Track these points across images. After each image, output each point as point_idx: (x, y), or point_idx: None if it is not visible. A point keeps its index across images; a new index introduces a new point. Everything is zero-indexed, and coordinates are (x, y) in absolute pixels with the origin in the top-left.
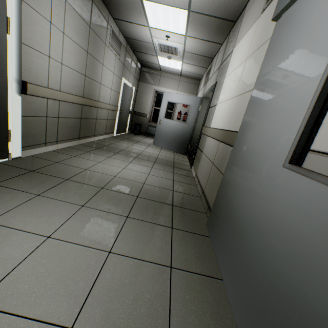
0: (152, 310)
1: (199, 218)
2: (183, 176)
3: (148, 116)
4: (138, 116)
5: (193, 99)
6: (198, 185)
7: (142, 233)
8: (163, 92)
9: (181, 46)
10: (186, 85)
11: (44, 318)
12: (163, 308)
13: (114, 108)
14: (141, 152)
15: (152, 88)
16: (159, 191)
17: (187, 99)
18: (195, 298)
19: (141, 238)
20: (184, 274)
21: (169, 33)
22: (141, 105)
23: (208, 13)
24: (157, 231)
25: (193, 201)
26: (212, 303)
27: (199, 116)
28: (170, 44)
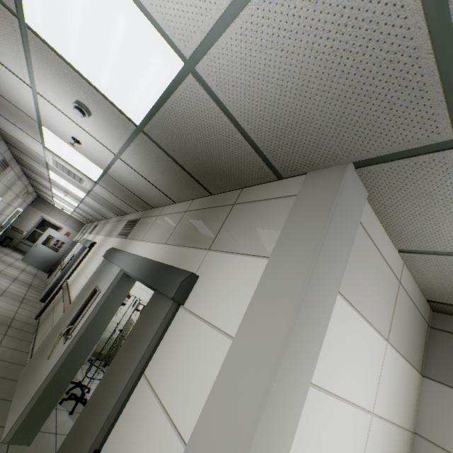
0: (23, 291)
1: (41, 290)
2: (40, 281)
3: (25, 233)
4: (14, 230)
5: (68, 240)
6: (46, 285)
7: (19, 285)
8: (50, 221)
9: (71, 212)
10: (73, 223)
11: (3, 285)
12: (25, 292)
13: (0, 226)
14: (13, 263)
15: (41, 214)
16: (26, 281)
17: (65, 238)
18: (33, 294)
19: (19, 285)
20: (31, 292)
21: (65, 206)
22: (22, 223)
23: (83, 215)
24: (24, 286)
25: (41, 287)
26: (37, 296)
27: (69, 251)
28: (65, 208)
